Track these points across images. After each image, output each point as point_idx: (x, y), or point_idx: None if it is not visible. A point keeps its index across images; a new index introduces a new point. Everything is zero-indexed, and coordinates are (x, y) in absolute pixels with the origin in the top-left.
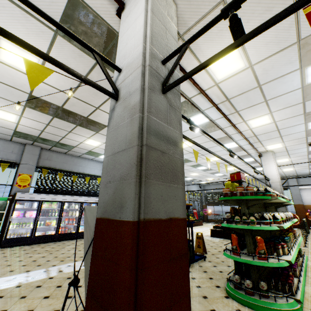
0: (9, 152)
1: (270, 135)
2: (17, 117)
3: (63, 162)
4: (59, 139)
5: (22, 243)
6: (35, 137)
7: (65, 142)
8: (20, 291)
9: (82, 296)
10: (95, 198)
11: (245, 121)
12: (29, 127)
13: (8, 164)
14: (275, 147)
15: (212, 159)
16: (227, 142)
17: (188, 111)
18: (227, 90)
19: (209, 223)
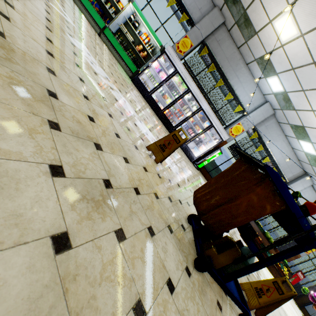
0: (198, 8)
1: None
2: None
3: (227, 57)
4: (250, 2)
5: (141, 91)
6: None
7: (252, 14)
8: (62, 37)
9: (54, 65)
10: (215, 117)
11: None
12: None
13: (187, 17)
14: None
15: None
16: None
17: None
18: None
19: (299, 309)
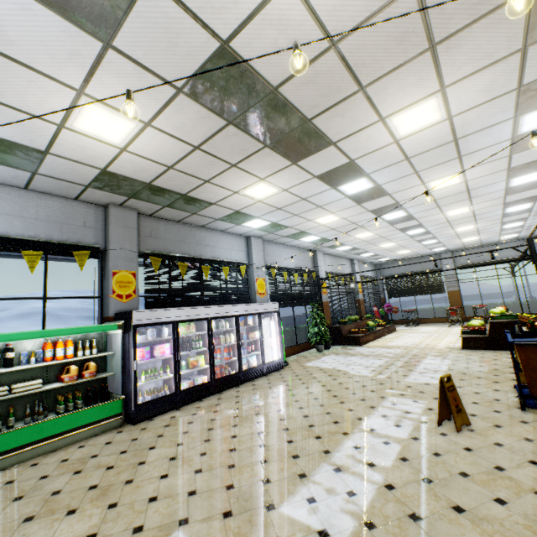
0: (80, 226)
1: None
2: (134, 130)
3: (178, 239)
4: (192, 188)
5: (164, 408)
6: (140, 186)
7: (199, 194)
8: None
9: None
10: (254, 305)
11: None
12: (145, 158)
13: (86, 251)
14: None
15: (456, 212)
16: (533, 170)
17: None
18: None
19: (396, 326)
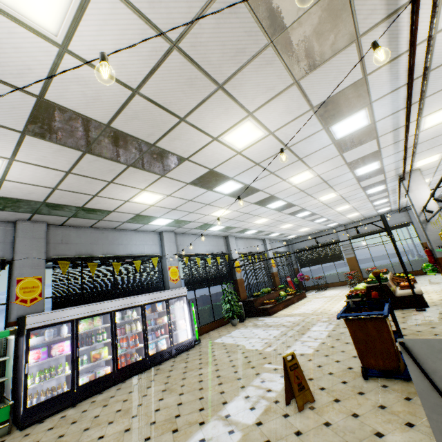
0: None
1: (436, 141)
2: (2, 164)
3: (90, 242)
4: (85, 201)
5: (59, 407)
6: (37, 205)
7: (95, 205)
8: None
9: None
10: (161, 293)
11: (421, 117)
12: (28, 184)
13: None
14: (426, 163)
15: (326, 197)
16: (367, 162)
17: (347, 106)
18: (441, 49)
19: (309, 292)
